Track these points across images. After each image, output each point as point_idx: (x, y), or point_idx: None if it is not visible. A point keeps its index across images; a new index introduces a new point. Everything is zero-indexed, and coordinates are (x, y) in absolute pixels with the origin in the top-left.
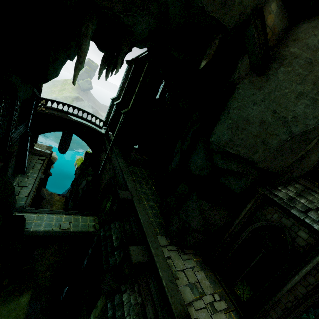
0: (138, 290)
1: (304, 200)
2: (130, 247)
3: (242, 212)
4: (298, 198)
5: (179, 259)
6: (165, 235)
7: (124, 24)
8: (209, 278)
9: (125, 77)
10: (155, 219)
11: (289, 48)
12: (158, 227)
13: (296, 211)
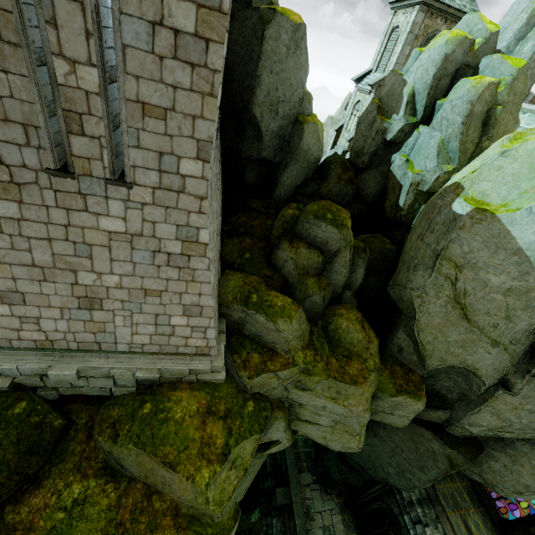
0: (283, 521)
1: (421, 510)
2: (276, 490)
3: (375, 487)
4: (417, 505)
5: (319, 500)
6: (312, 470)
7: None
8: (344, 522)
9: None
10: (305, 449)
11: (380, 431)
12: (306, 459)
13: (408, 518)
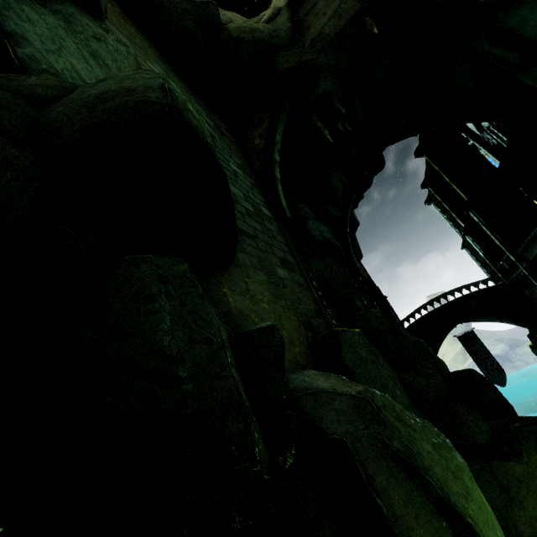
0: None
1: None
2: None
3: None
4: None
5: None
6: None
7: (321, 95)
8: None
9: (443, 212)
10: None
11: None
12: None
13: None
